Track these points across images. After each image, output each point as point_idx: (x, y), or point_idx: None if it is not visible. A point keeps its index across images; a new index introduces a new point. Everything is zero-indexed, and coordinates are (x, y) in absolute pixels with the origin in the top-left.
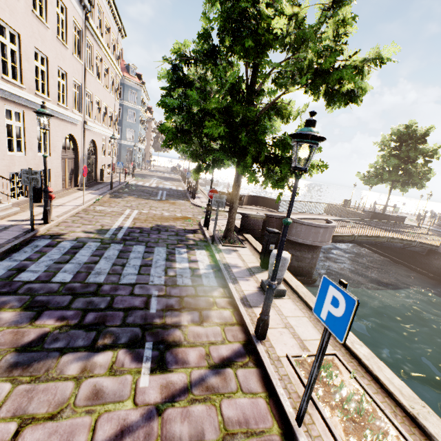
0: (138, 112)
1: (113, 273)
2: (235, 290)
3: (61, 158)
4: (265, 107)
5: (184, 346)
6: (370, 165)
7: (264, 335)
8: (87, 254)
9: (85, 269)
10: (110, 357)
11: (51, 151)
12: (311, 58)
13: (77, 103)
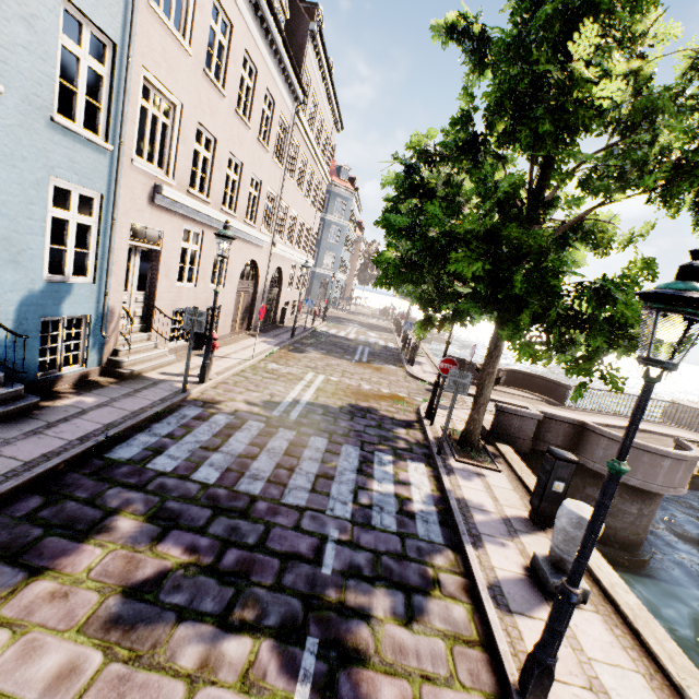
0: (344, 229)
1: (275, 482)
2: (477, 563)
3: (236, 291)
4: (561, 227)
5: (373, 666)
6: None
7: (542, 698)
8: (245, 440)
9: (238, 466)
10: (247, 650)
11: (226, 282)
12: (668, 142)
13: (268, 218)
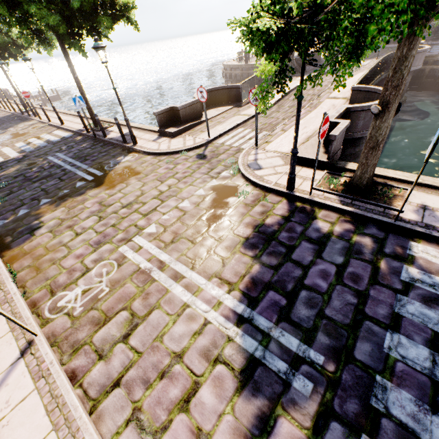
0: None
1: None
2: None
3: None
4: None
5: None
6: None
7: None
8: None
9: None
10: None
11: None
12: None
13: None
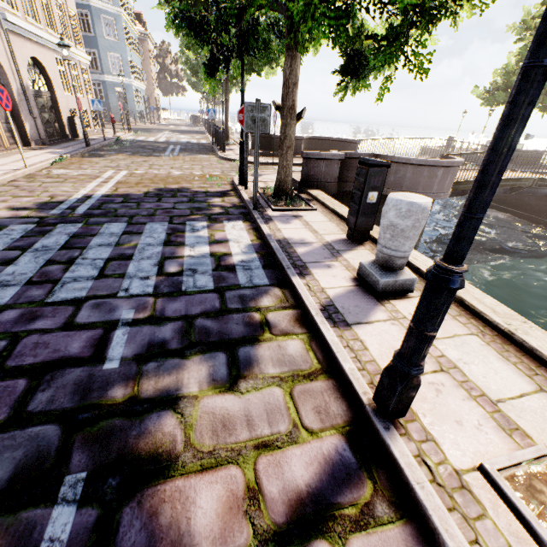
0: (119, 20)
1: (39, 282)
2: (307, 290)
3: None
4: None
5: (182, 470)
6: (497, 71)
7: (405, 409)
8: None
9: None
10: None
11: None
12: None
13: None
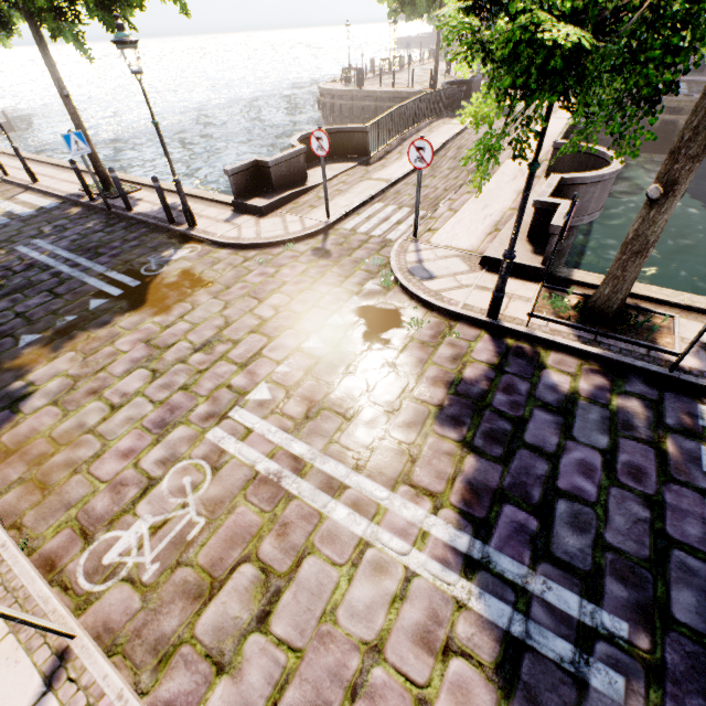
0: None
1: None
2: None
3: None
4: None
5: None
6: None
7: None
8: None
9: None
10: None
11: None
12: None
13: None
